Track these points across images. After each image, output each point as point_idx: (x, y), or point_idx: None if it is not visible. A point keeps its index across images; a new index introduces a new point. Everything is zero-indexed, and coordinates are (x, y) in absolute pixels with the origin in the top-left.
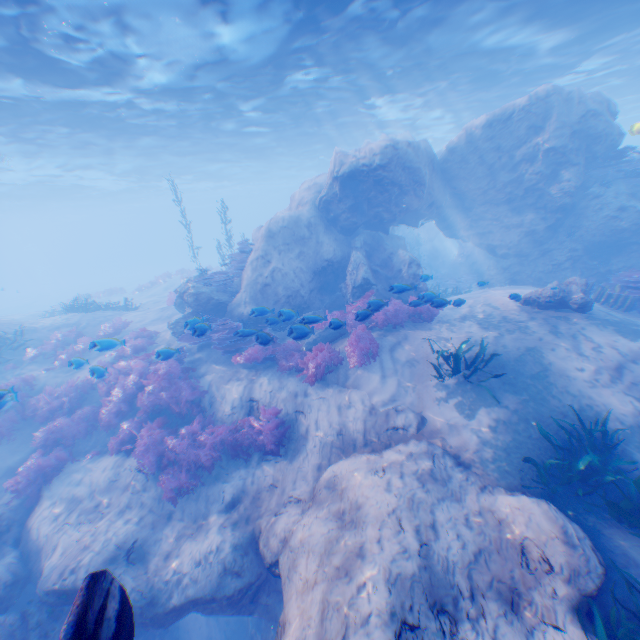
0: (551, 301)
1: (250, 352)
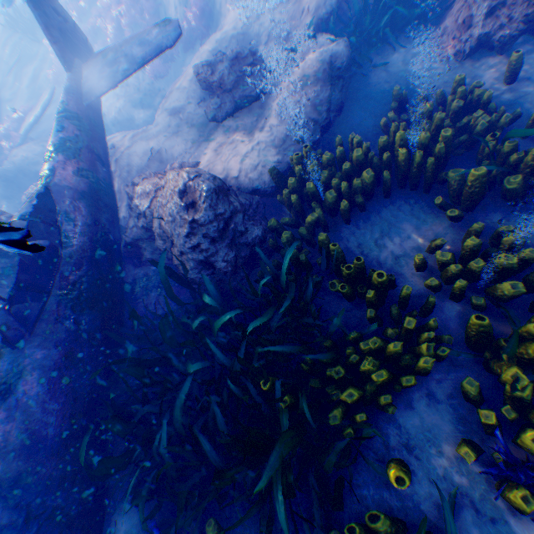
0: None
1: None
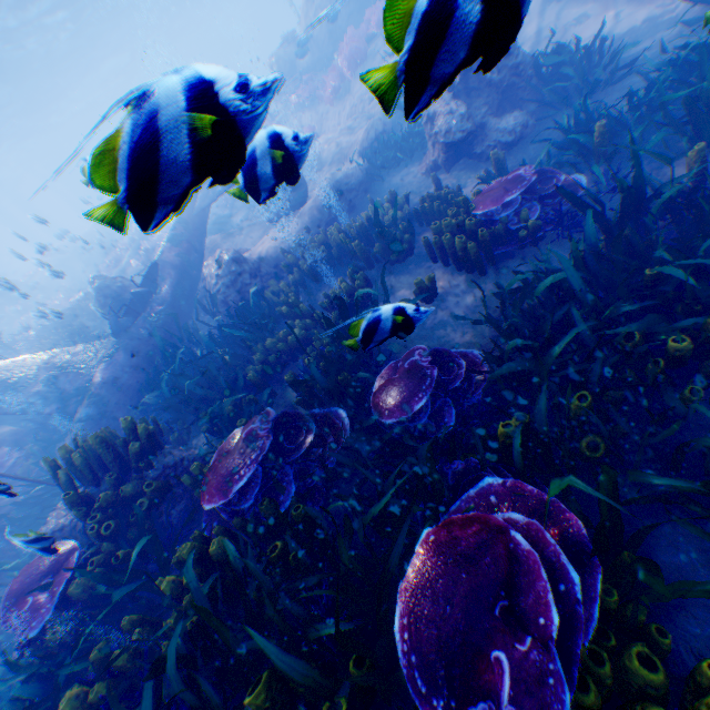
0: None
1: (296, 94)
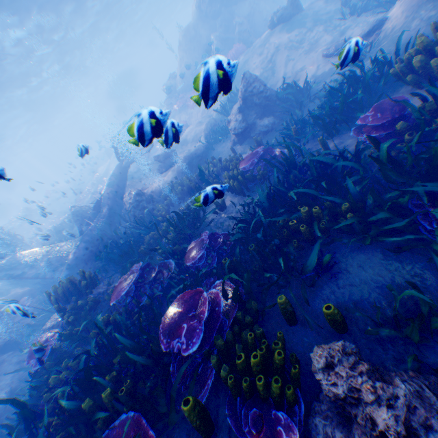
0: (272, 24)
1: (177, 105)
